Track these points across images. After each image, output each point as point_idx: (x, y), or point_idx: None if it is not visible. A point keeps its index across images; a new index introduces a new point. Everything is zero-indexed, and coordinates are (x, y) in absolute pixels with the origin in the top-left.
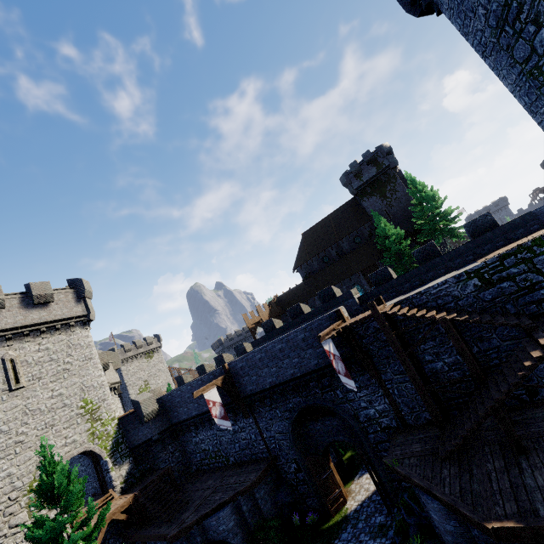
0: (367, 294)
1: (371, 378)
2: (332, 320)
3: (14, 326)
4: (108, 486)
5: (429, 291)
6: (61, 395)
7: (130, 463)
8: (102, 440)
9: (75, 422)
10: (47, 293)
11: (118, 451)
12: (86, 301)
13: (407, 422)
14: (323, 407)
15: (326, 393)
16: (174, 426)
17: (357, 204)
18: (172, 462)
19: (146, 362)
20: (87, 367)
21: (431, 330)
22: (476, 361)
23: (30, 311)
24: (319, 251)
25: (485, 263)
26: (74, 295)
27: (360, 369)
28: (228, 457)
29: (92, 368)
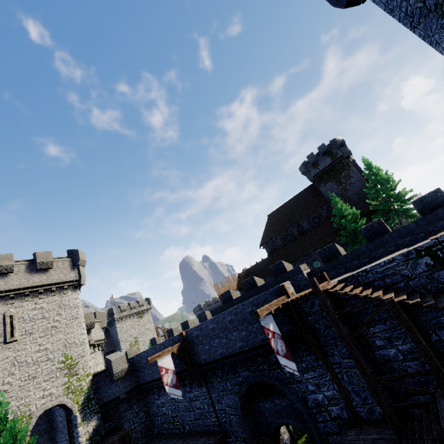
0: (316, 270)
1: (317, 360)
2: (277, 295)
3: (17, 287)
4: (75, 441)
5: (375, 269)
6: (46, 350)
7: (98, 420)
8: (75, 395)
9: (54, 375)
10: (48, 261)
11: (88, 407)
12: (79, 268)
13: (359, 414)
14: (270, 385)
15: (274, 370)
16: (141, 386)
17: (315, 189)
18: (136, 423)
19: (137, 321)
20: (73, 325)
21: (377, 312)
22: (436, 352)
23: (33, 275)
24: (282, 230)
25: (437, 240)
26: (70, 263)
27: (307, 348)
28: (184, 425)
29: (76, 326)
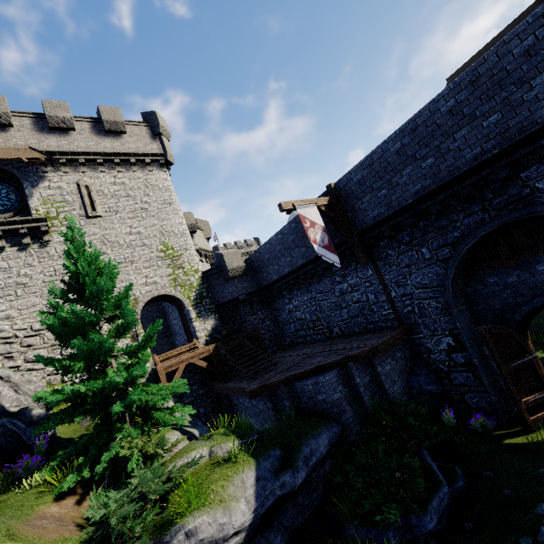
0: None
1: None
2: None
3: (85, 151)
4: (193, 337)
5: None
6: (140, 234)
7: (216, 320)
8: (184, 289)
9: (155, 264)
10: (117, 120)
11: (202, 305)
12: (161, 138)
13: None
14: None
15: None
16: (264, 291)
17: None
18: (262, 329)
19: None
20: (167, 212)
21: None
22: None
23: (101, 139)
24: None
25: None
26: (148, 131)
27: None
28: (330, 328)
29: (171, 214)
